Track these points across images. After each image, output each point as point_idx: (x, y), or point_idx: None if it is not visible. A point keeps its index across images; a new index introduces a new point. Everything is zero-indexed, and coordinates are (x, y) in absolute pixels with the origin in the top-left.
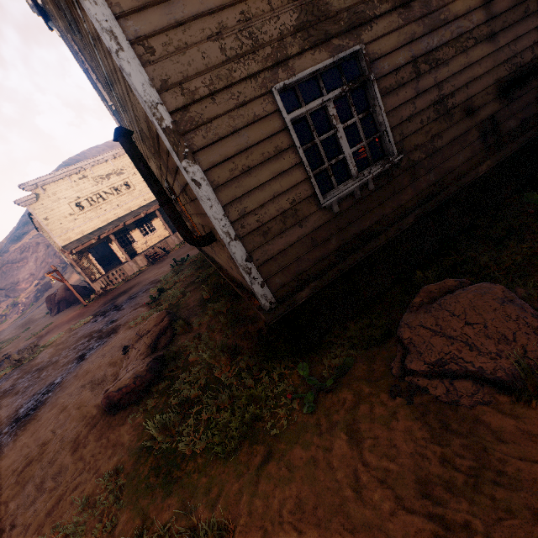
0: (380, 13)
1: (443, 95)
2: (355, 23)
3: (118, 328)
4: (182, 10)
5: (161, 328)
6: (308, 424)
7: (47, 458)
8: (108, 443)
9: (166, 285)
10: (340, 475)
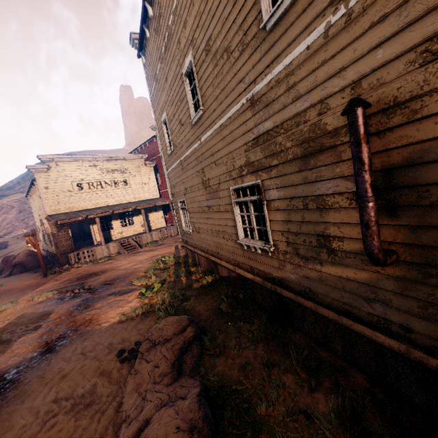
0: None
1: None
2: None
3: (98, 317)
4: None
5: (186, 340)
6: None
7: None
8: None
9: (154, 280)
10: None
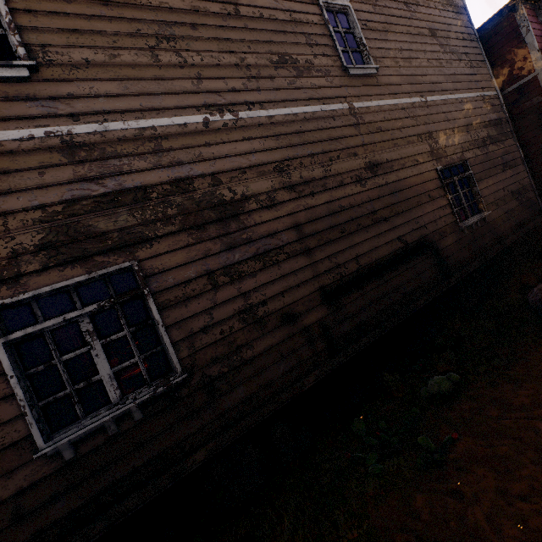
0: (163, 234)
1: (251, 304)
2: (128, 241)
3: None
4: None
5: None
6: None
7: None
8: None
9: None
10: None
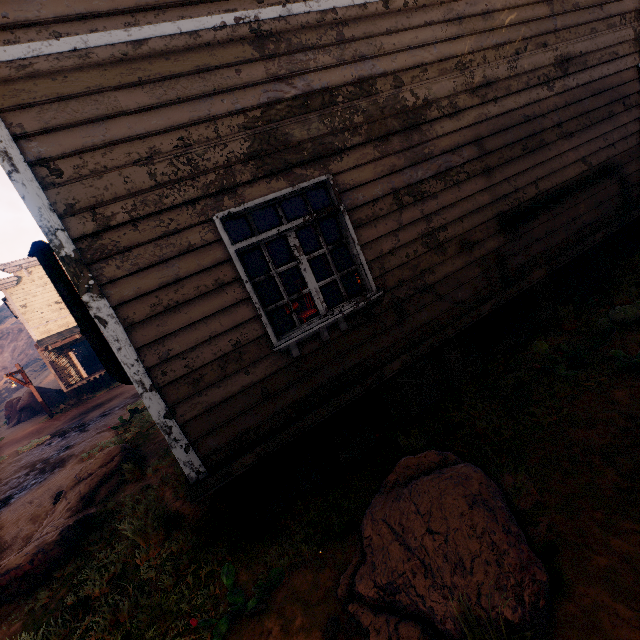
0: (352, 145)
1: (433, 228)
2: (321, 153)
3: (68, 459)
4: (104, 134)
5: (107, 471)
6: None
7: None
8: None
9: None
10: None
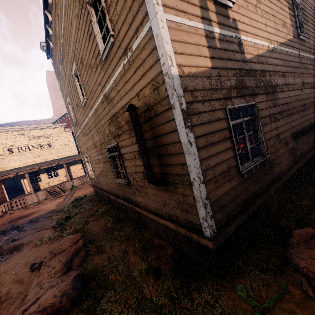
0: (260, 93)
1: (278, 133)
2: (253, 93)
3: (21, 246)
4: (198, 62)
5: (77, 248)
6: None
7: None
8: None
9: (68, 214)
10: None
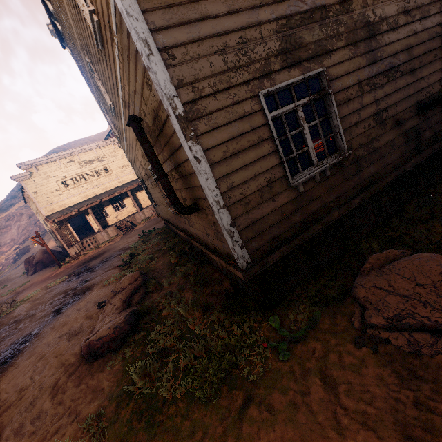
0: (337, 48)
1: (379, 109)
2: (319, 52)
3: (92, 286)
4: (198, 31)
5: (135, 286)
6: (282, 371)
7: (26, 403)
8: (87, 388)
9: (136, 251)
10: (321, 418)
